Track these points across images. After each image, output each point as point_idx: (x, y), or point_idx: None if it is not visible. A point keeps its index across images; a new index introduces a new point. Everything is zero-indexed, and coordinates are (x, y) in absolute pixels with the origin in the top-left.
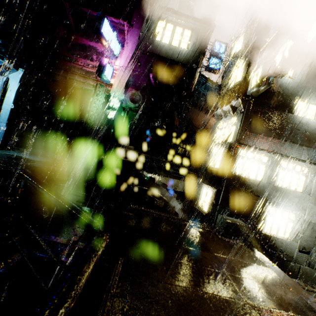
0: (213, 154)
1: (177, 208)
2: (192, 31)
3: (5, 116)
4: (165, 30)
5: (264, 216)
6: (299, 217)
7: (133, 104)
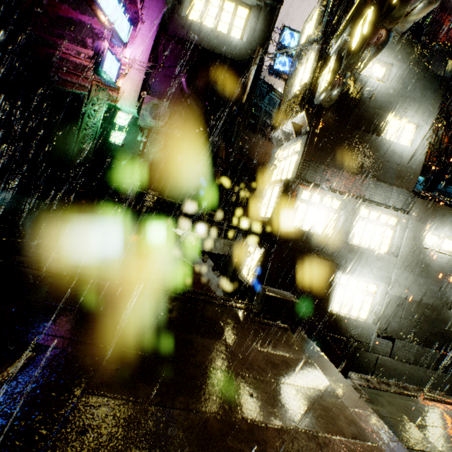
0: (266, 197)
1: (210, 277)
2: (249, 9)
3: None
4: (208, 6)
5: (333, 288)
6: (382, 288)
7: (155, 122)
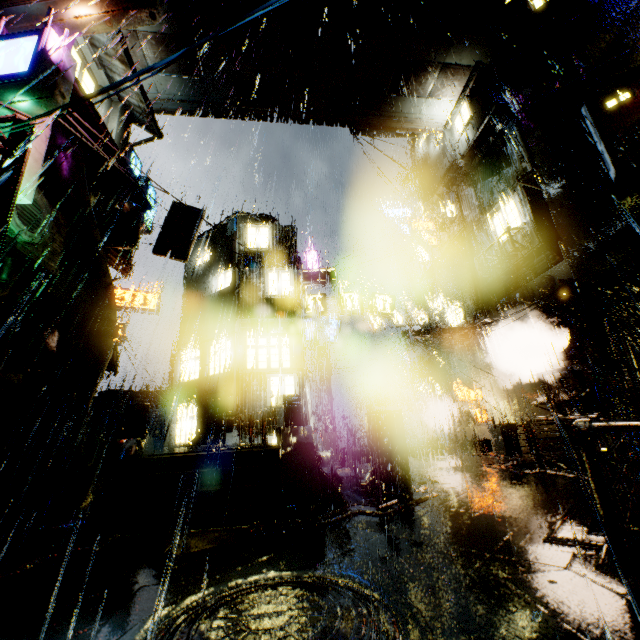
0: (272, 386)
1: None
2: (97, 86)
3: None
4: None
5: None
6: None
7: (28, 233)
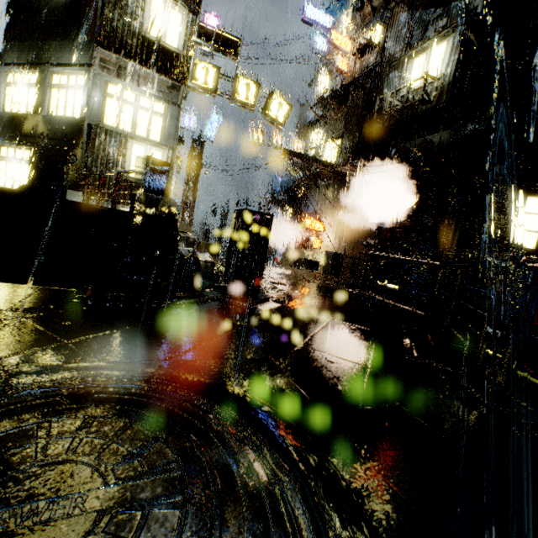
0: (134, 155)
1: None
2: None
3: None
4: None
5: None
6: None
7: None
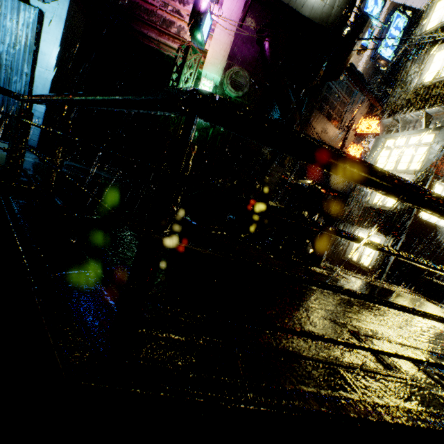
0: None
1: None
2: None
3: (42, 92)
4: None
5: None
6: None
7: (235, 92)
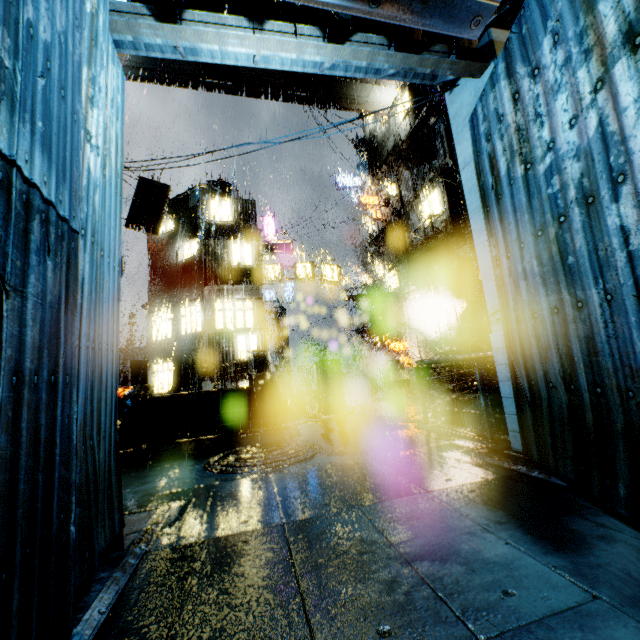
0: (239, 343)
1: None
2: None
3: None
4: None
5: None
6: None
7: None
